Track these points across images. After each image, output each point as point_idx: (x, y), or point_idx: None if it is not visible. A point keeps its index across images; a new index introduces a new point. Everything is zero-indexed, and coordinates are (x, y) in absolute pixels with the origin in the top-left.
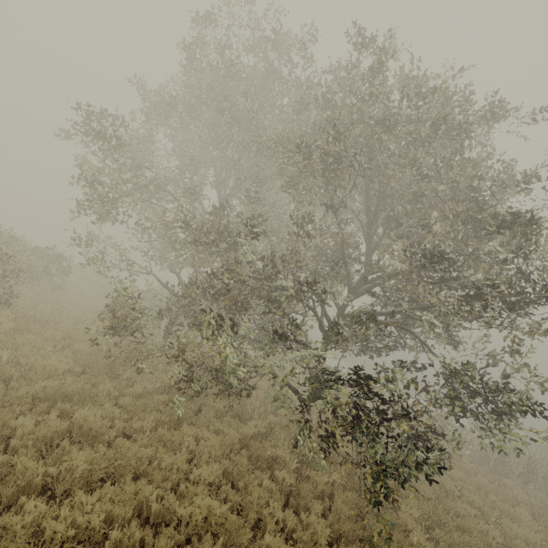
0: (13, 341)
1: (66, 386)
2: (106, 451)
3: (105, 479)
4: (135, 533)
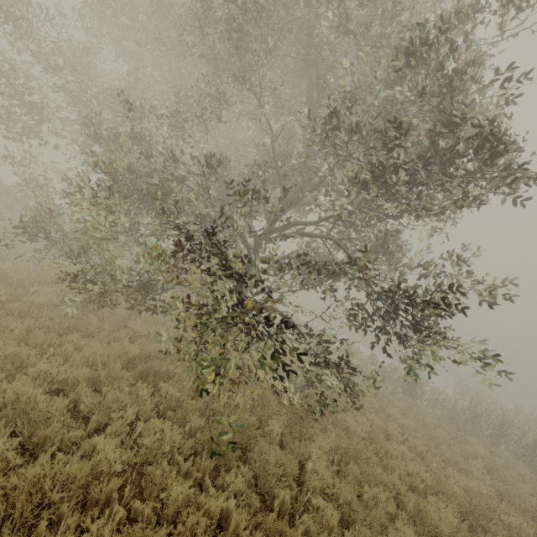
0: None
1: None
2: None
3: None
4: None
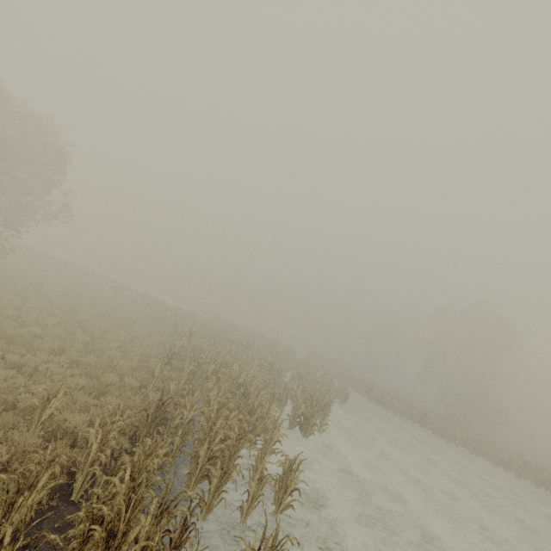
0: None
1: None
2: None
3: None
4: None
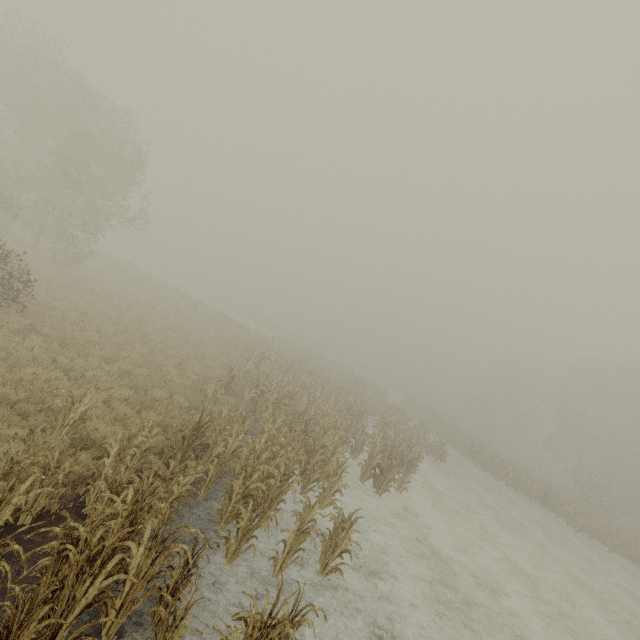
0: None
1: None
2: None
3: None
4: None
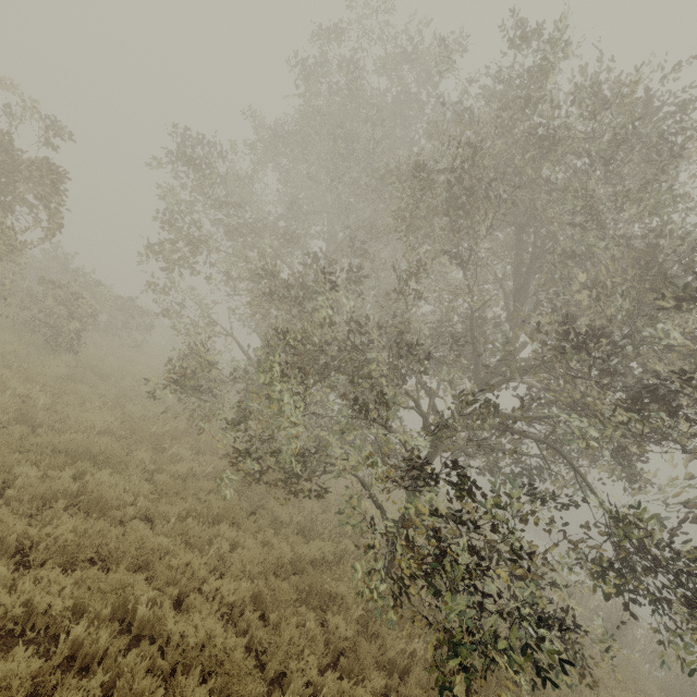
0: (60, 387)
1: (93, 444)
2: (105, 526)
3: (97, 563)
4: (101, 637)
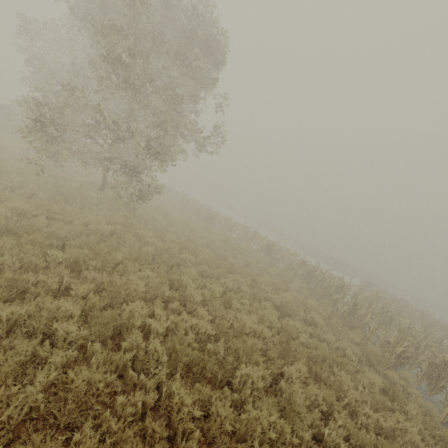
0: None
1: None
2: None
3: None
4: None
